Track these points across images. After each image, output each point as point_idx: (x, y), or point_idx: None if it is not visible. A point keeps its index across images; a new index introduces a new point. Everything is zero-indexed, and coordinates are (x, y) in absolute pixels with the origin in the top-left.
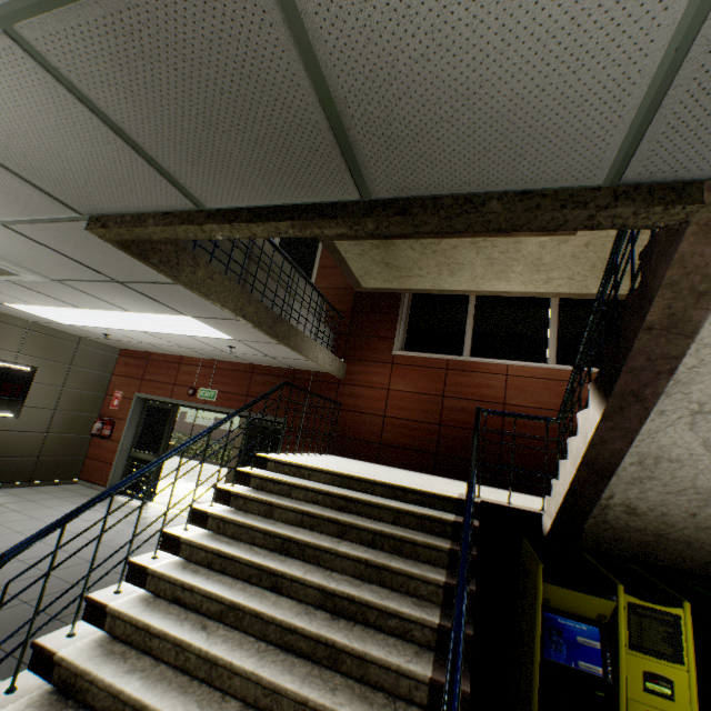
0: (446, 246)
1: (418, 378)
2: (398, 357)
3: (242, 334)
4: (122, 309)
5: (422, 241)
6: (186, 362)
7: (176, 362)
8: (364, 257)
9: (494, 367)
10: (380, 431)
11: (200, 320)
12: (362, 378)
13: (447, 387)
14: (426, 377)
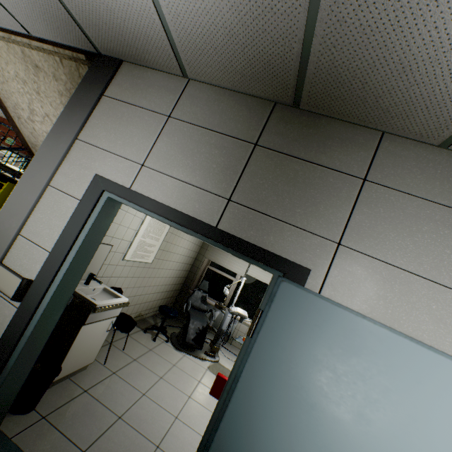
0: None
1: None
2: None
3: None
4: None
5: None
6: (6, 122)
7: (1, 121)
8: None
9: None
10: None
11: None
12: None
13: None
14: None
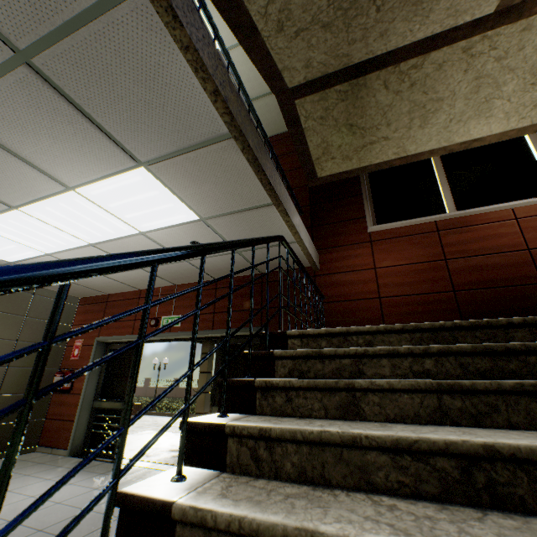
0: (429, 67)
1: (406, 248)
2: (375, 233)
3: (211, 198)
4: (57, 183)
5: (401, 67)
6: (145, 295)
7: (134, 298)
8: (326, 121)
9: (496, 214)
10: (379, 315)
11: (157, 172)
12: (340, 264)
13: (445, 248)
14: (415, 245)
